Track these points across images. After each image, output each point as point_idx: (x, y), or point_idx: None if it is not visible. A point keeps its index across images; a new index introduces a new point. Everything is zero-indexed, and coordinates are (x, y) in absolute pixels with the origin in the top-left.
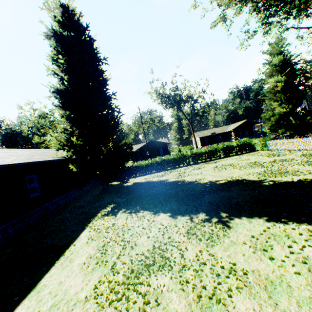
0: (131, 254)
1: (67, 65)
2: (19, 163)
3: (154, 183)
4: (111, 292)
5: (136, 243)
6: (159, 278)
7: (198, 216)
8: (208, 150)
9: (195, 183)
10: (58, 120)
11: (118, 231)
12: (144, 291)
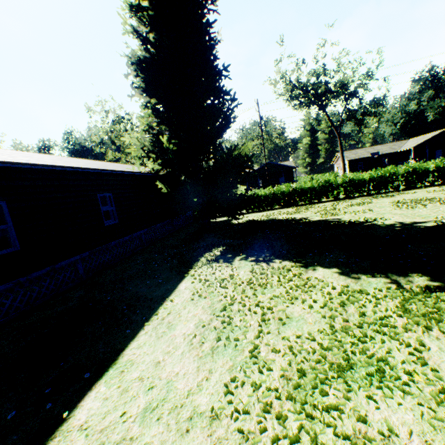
0: (284, 334)
1: (153, 11)
2: (88, 168)
3: (283, 221)
4: (266, 412)
5: (286, 313)
6: (380, 405)
7: (410, 280)
8: (377, 176)
9: (367, 224)
10: (137, 127)
11: (242, 288)
12: (353, 434)
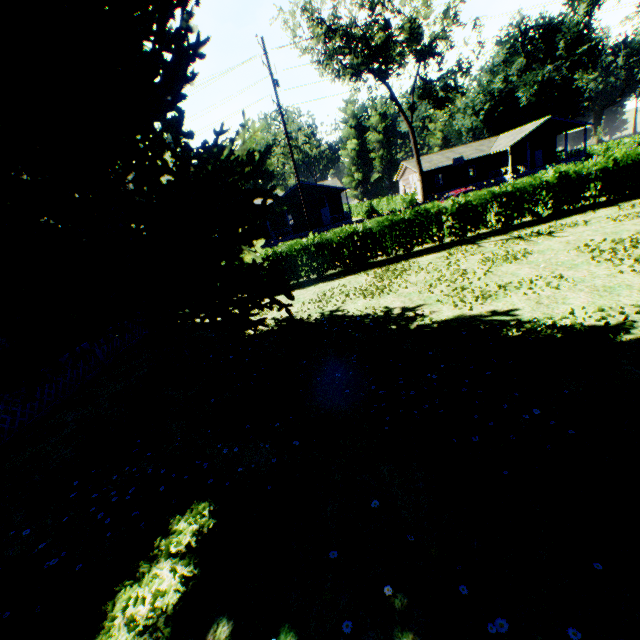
0: None
1: None
2: None
3: (367, 327)
4: None
5: None
6: None
7: None
8: (511, 195)
9: (629, 340)
10: None
11: None
12: None
